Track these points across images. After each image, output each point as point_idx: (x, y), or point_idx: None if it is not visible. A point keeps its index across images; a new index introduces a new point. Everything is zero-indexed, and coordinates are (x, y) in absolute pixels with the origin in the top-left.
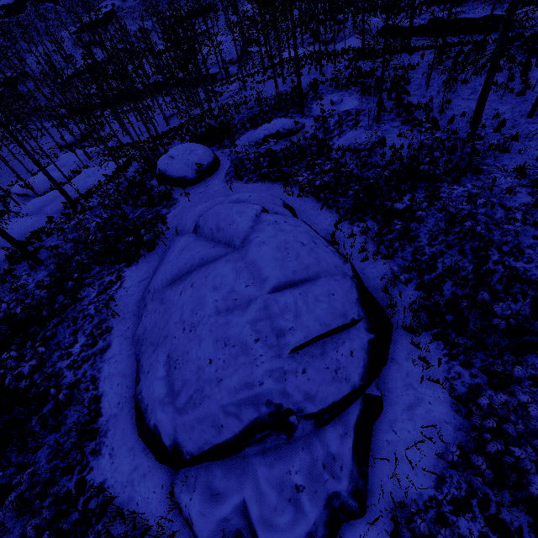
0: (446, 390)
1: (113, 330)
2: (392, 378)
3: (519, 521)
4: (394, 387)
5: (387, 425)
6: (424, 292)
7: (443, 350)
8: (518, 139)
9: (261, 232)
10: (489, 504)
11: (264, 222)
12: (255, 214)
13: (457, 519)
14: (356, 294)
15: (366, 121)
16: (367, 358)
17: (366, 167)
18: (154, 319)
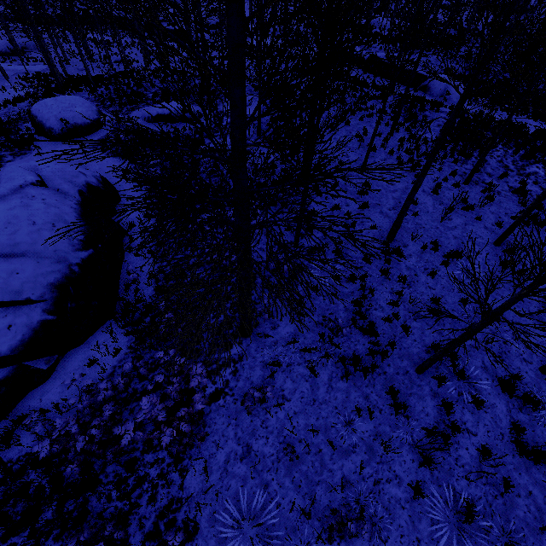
0: (107, 375)
1: None
2: (74, 358)
3: (74, 478)
4: (69, 366)
5: (39, 394)
6: (160, 294)
7: (131, 344)
8: (335, 188)
9: (5, 202)
10: (64, 464)
11: (21, 194)
12: (20, 184)
13: (32, 472)
14: (56, 279)
15: (251, 131)
16: (31, 334)
17: (214, 174)
18: None
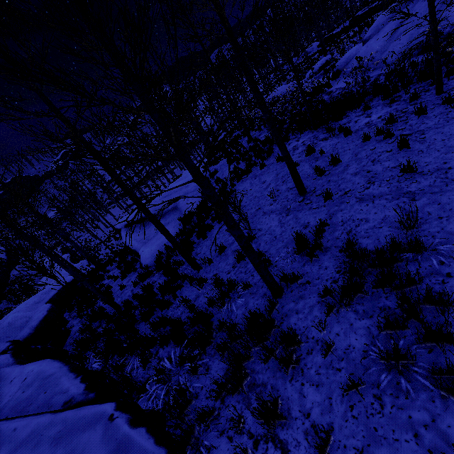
0: None
1: (371, 76)
2: None
3: None
4: None
5: None
6: None
7: None
8: None
9: None
10: None
11: None
12: None
13: None
14: None
15: None
16: None
17: None
18: (405, 38)
